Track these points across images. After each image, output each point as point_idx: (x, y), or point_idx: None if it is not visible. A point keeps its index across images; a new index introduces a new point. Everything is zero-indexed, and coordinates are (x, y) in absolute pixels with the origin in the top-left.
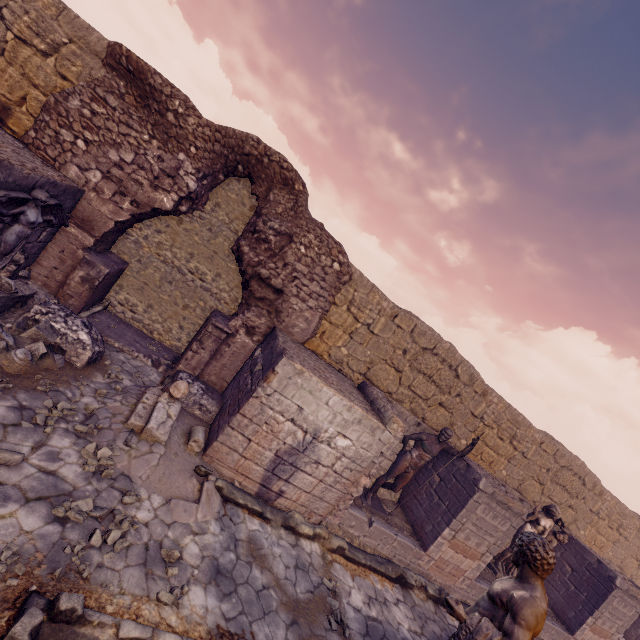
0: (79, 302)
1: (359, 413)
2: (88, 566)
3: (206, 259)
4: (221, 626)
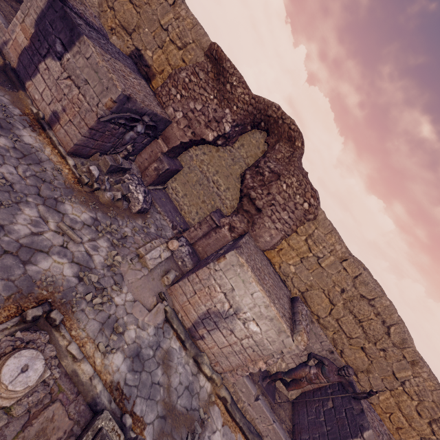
0: (150, 180)
1: (273, 313)
2: (78, 307)
3: (224, 176)
4: (120, 384)
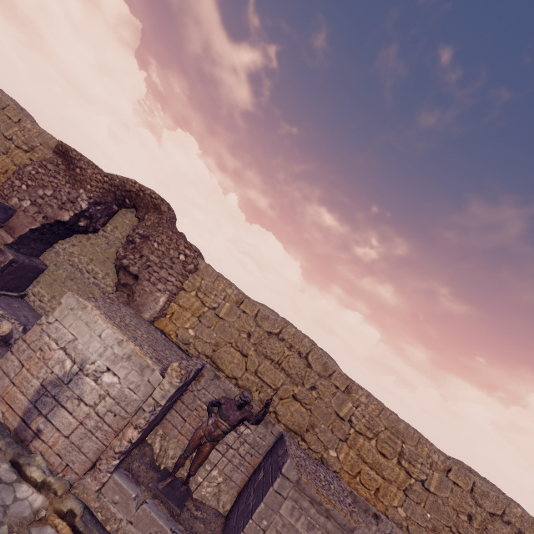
0: None
1: (130, 349)
2: None
3: (101, 263)
4: None
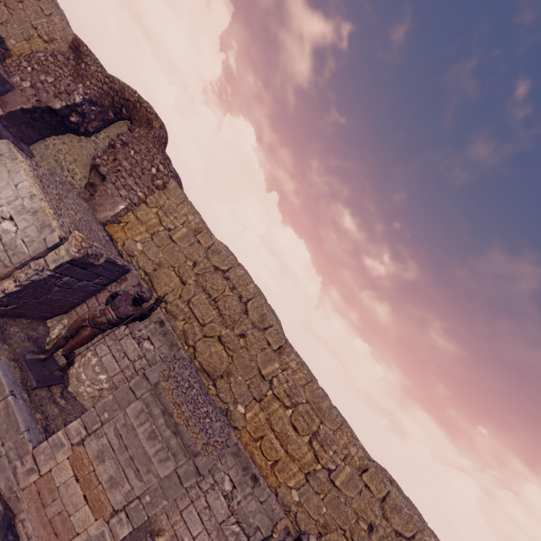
0: None
1: (40, 205)
2: None
3: (83, 165)
4: None
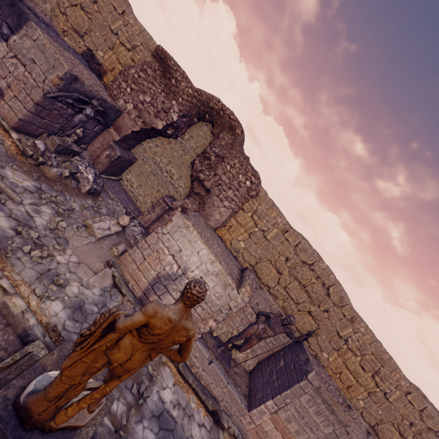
0: (102, 167)
1: (218, 268)
2: (13, 254)
3: (177, 166)
4: (58, 327)
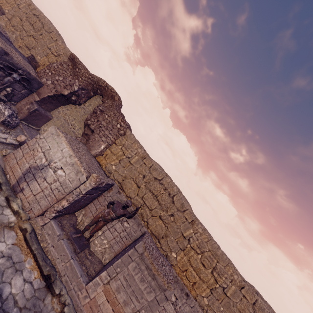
0: (23, 116)
1: (74, 161)
2: None
3: (78, 121)
4: None
